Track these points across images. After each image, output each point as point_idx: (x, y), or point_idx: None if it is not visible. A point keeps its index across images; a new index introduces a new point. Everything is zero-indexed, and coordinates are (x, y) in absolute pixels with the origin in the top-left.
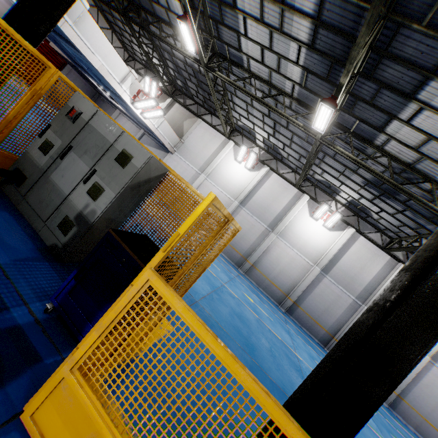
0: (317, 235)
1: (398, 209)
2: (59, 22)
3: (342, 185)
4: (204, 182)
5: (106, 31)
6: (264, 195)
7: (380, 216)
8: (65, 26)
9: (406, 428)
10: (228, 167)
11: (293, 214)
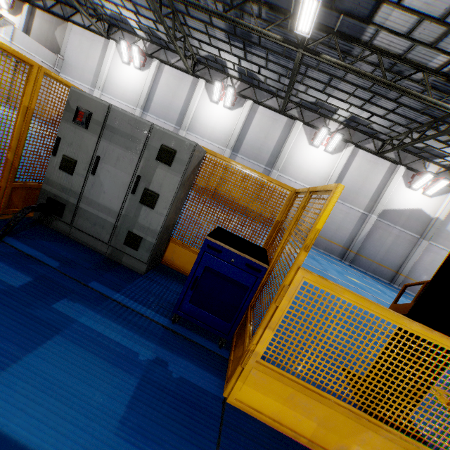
0: (222, 119)
1: (264, 56)
2: None
3: (220, 51)
4: (102, 98)
5: None
6: (163, 93)
7: (263, 76)
8: None
9: (312, 249)
10: (119, 73)
11: (194, 104)
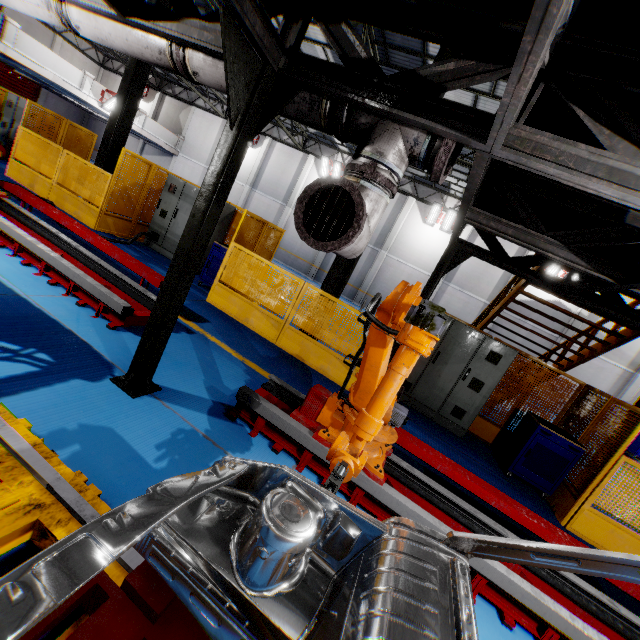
0: None
1: None
2: (4, 49)
3: None
4: None
5: (67, 34)
6: (273, 170)
7: None
8: (9, 51)
9: None
10: None
11: (302, 180)
